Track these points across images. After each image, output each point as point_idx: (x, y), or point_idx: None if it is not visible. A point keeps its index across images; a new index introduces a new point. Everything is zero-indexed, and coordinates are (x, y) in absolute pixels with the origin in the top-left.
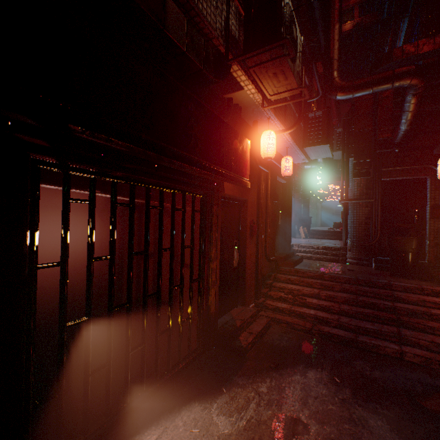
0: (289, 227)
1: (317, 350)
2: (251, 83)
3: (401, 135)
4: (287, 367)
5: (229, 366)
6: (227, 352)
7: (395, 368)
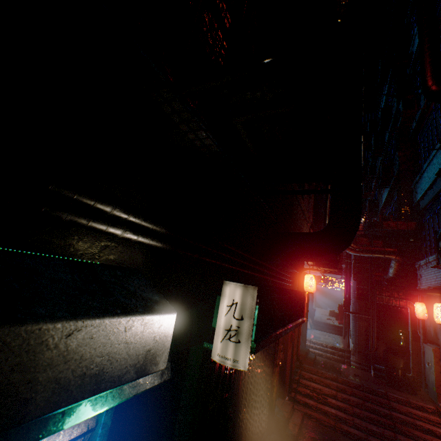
0: (305, 326)
1: None
2: None
3: (389, 277)
4: None
5: None
6: (283, 438)
7: None
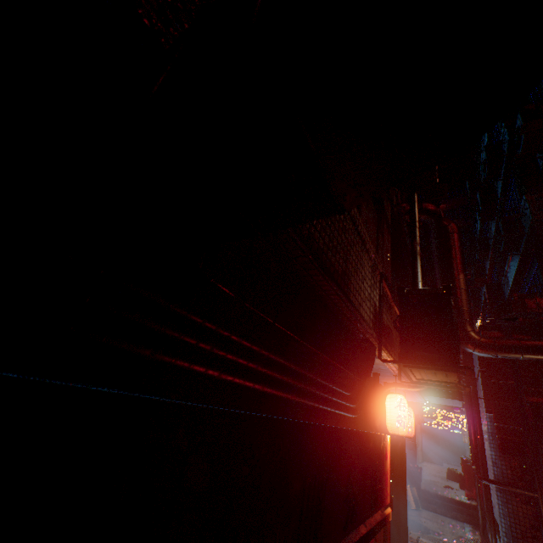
0: (404, 510)
1: None
2: (391, 356)
3: None
4: None
5: None
6: None
7: None
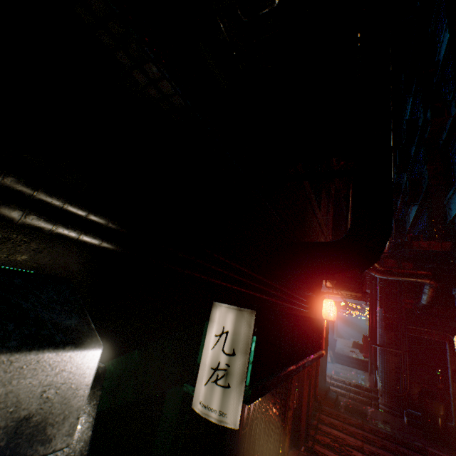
0: (325, 360)
1: None
2: (329, 282)
3: (422, 304)
4: None
5: None
6: None
7: None
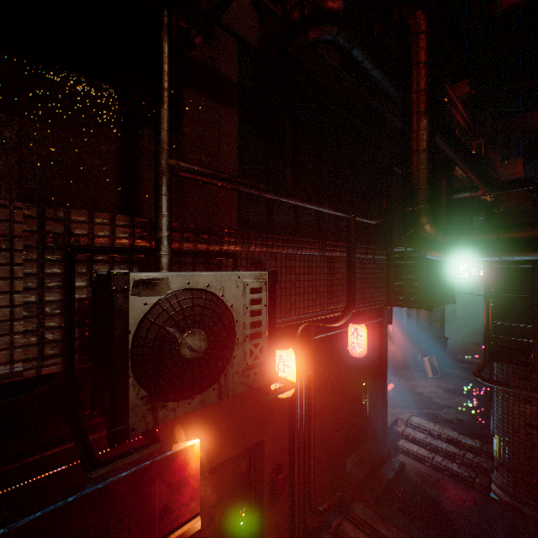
0: (381, 406)
1: None
2: None
3: None
4: None
5: None
6: None
7: None
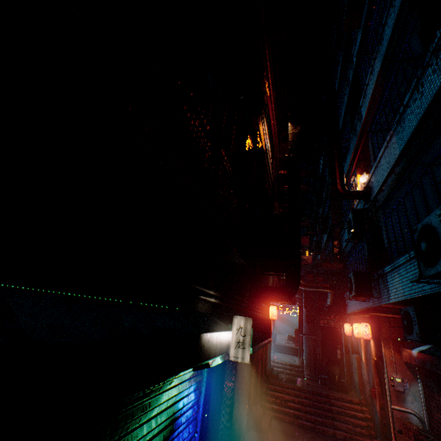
0: (270, 348)
1: (298, 432)
2: None
3: (328, 304)
4: (288, 439)
5: (263, 438)
6: (258, 432)
7: (332, 440)
